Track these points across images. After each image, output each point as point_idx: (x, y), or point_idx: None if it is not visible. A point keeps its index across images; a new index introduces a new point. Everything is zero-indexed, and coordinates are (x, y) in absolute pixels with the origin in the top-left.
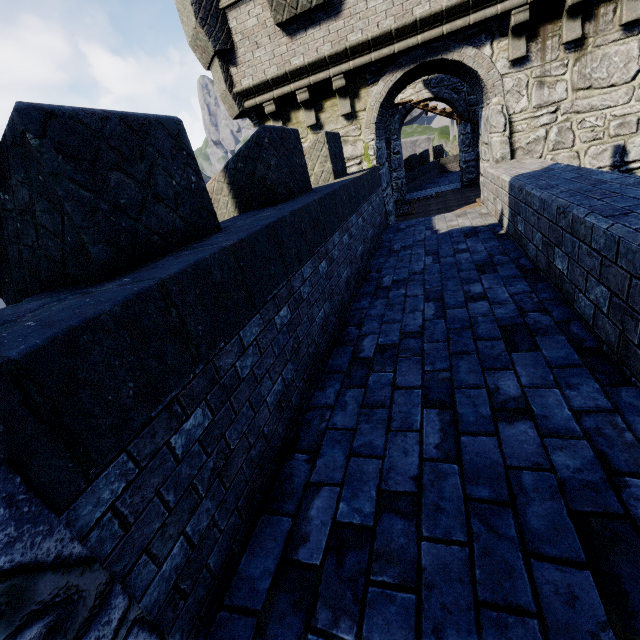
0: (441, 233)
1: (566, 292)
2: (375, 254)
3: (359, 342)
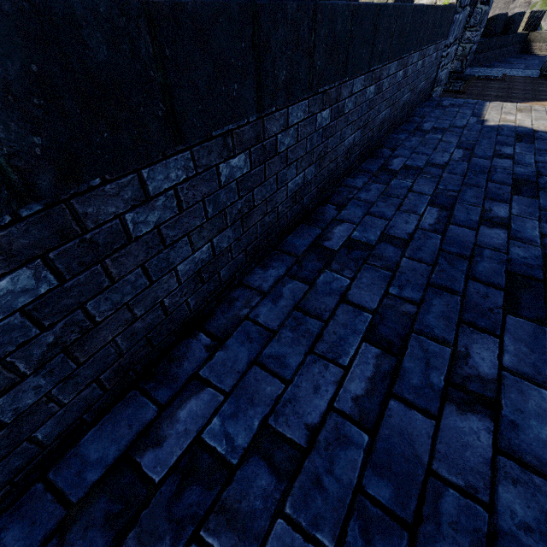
0: (488, 125)
1: None
2: (399, 127)
3: (331, 226)
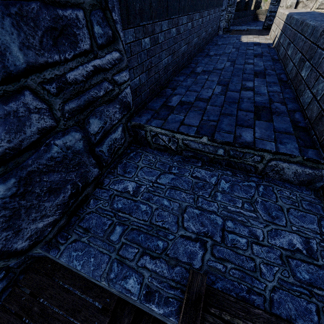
0: (243, 42)
1: (286, 64)
2: (208, 44)
3: (195, 69)
